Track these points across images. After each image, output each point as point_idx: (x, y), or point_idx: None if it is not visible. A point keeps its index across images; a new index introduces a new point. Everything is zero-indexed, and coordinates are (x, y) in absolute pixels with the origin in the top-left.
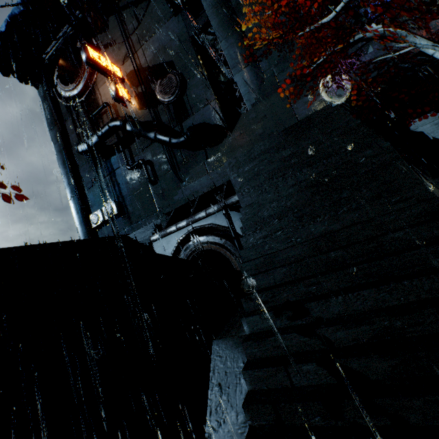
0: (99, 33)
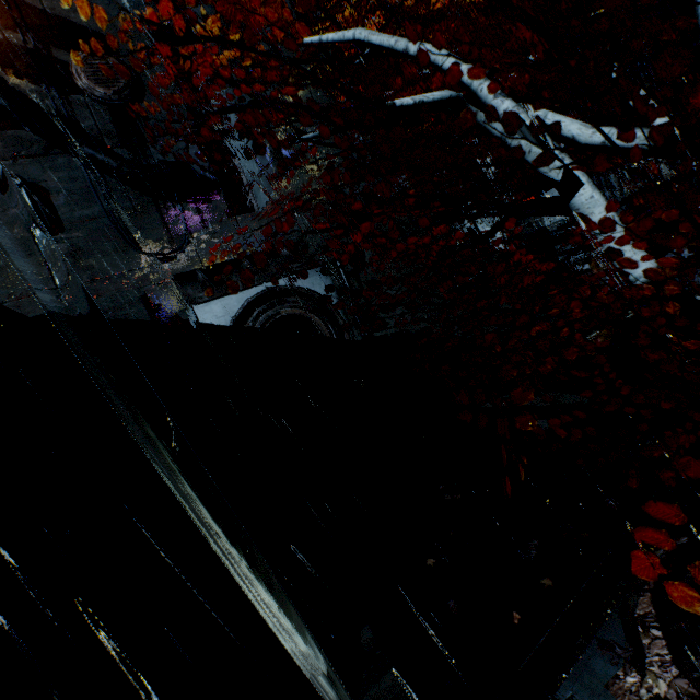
0: None
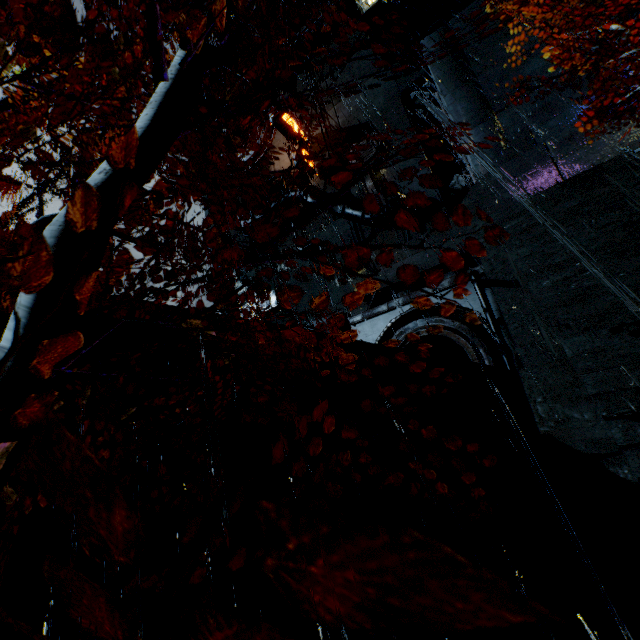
0: (281, 93)
